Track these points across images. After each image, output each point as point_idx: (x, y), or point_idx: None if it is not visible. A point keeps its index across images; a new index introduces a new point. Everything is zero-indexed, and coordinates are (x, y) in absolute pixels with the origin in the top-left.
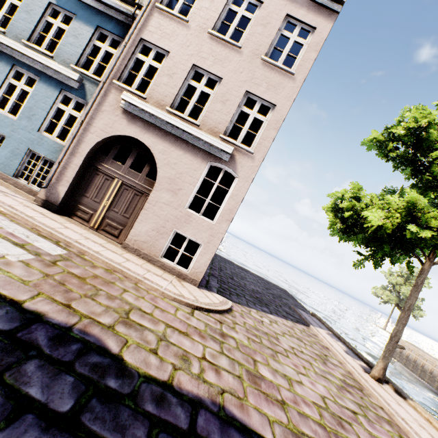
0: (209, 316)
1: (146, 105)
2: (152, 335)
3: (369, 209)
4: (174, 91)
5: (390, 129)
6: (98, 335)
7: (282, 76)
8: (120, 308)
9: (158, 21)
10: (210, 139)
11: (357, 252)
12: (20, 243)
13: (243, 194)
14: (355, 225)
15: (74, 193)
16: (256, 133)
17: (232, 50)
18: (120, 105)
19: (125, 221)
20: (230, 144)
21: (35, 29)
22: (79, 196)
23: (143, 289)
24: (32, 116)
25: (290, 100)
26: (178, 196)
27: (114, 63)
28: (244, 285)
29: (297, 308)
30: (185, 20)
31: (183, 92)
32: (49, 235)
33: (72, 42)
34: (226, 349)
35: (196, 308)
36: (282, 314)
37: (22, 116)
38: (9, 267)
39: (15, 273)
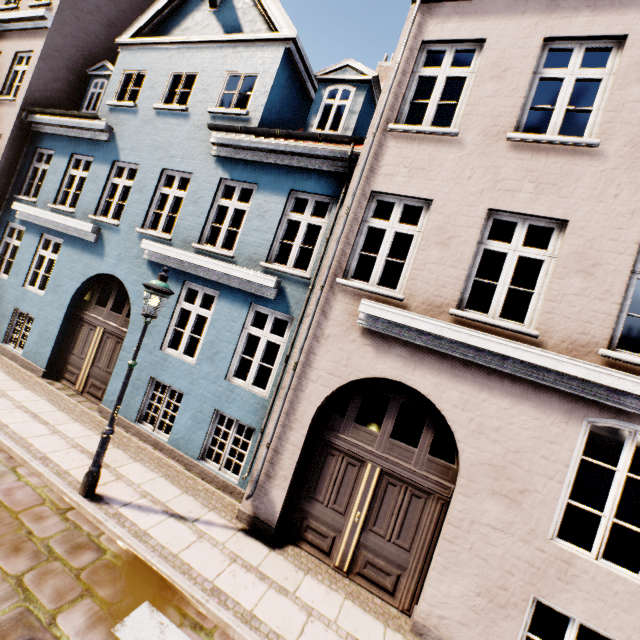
0: None
1: (410, 317)
2: None
3: None
4: (459, 272)
5: None
6: None
7: None
8: None
9: (397, 153)
10: (584, 371)
11: None
12: None
13: None
14: None
15: (296, 493)
16: None
17: (575, 157)
18: (357, 321)
19: (402, 556)
20: (635, 369)
21: (206, 222)
22: (304, 499)
23: None
24: (215, 354)
25: None
26: (524, 507)
27: (334, 249)
28: None
29: None
30: (452, 133)
31: (475, 269)
32: None
33: (258, 226)
34: None
35: None
36: None
37: (202, 356)
38: None
39: None
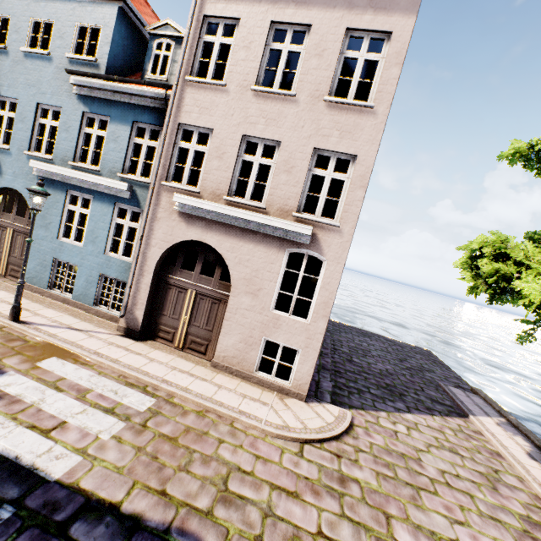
0: (322, 450)
1: (201, 202)
2: (256, 511)
3: (523, 277)
4: (228, 174)
5: (538, 145)
6: (196, 532)
7: (358, 115)
8: (217, 475)
9: (192, 97)
10: (281, 224)
11: (520, 320)
12: (110, 407)
13: (337, 280)
14: (507, 290)
15: (152, 313)
16: (344, 167)
17: (285, 102)
18: (175, 208)
19: (209, 335)
20: (307, 222)
21: (77, 146)
22: (156, 315)
23: (240, 430)
24: (95, 238)
25: (375, 144)
26: (260, 297)
27: (158, 162)
28: (368, 366)
29: (448, 383)
30: (222, 84)
31: (238, 172)
32: (136, 380)
33: (114, 148)
34: (347, 506)
35: (305, 441)
36: (426, 406)
37: (87, 241)
38: (103, 452)
39: (109, 459)
